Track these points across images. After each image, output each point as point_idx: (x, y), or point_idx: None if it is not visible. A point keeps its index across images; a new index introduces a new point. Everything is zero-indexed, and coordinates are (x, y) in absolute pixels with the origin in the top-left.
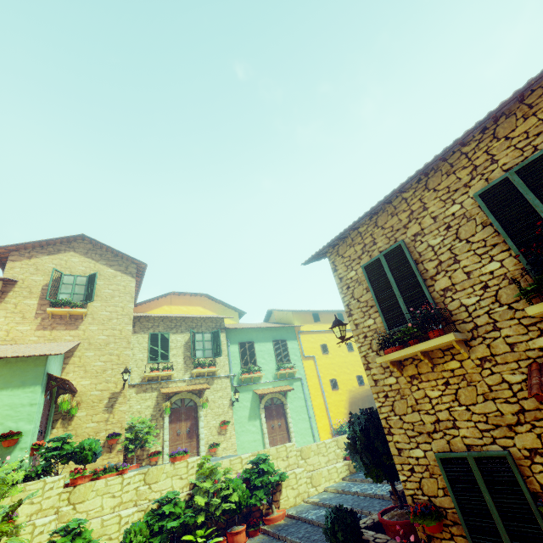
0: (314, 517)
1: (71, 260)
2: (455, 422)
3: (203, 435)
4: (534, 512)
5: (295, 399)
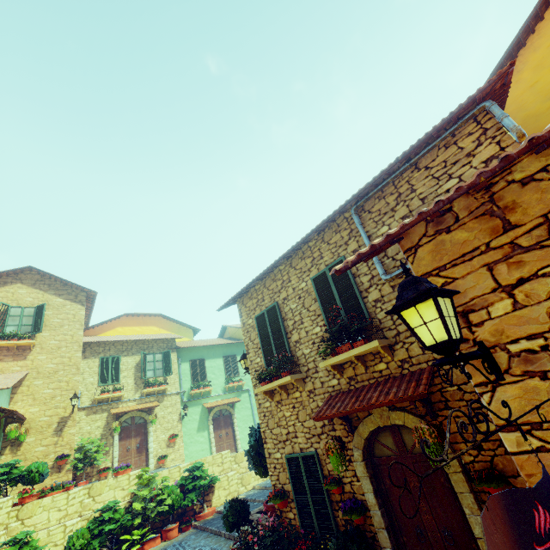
0: None
1: (18, 291)
2: (296, 433)
3: (152, 449)
4: (323, 488)
5: (243, 409)
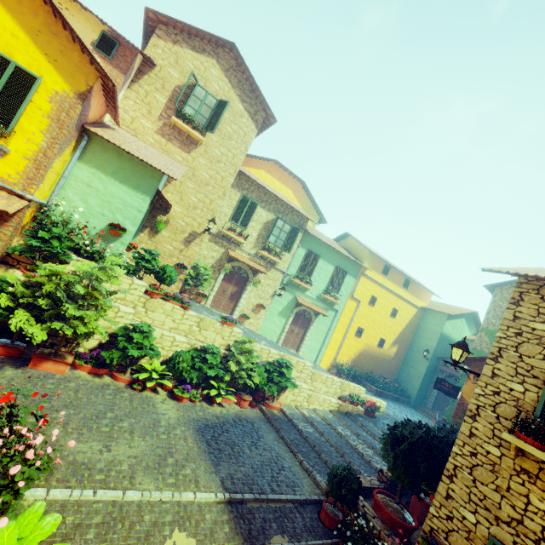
0: (303, 430)
1: (211, 70)
2: (540, 541)
3: (241, 304)
4: None
5: (322, 323)
